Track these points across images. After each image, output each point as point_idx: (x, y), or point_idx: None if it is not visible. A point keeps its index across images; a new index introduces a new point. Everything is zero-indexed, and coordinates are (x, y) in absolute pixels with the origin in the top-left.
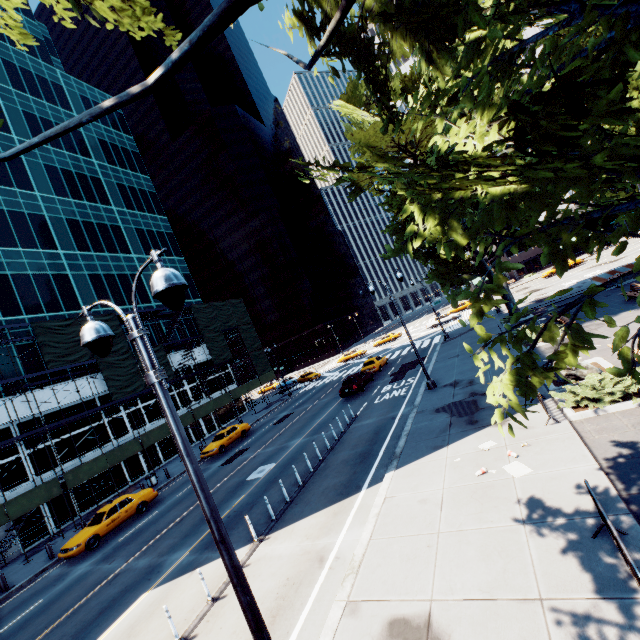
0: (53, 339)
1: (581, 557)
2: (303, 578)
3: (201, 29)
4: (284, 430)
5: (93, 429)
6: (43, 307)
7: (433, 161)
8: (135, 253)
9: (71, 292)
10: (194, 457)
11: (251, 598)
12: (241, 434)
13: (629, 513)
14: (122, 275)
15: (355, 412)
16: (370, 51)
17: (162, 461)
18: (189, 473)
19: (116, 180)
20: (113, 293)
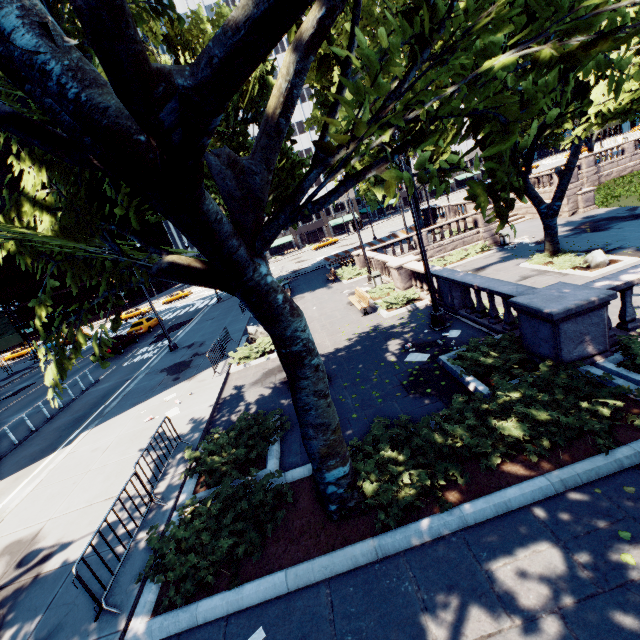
0: None
1: (159, 463)
2: None
3: None
4: (13, 404)
5: None
6: None
7: None
8: None
9: None
10: None
11: None
12: None
13: (203, 430)
14: None
15: (99, 377)
16: None
17: None
18: None
19: None
20: None
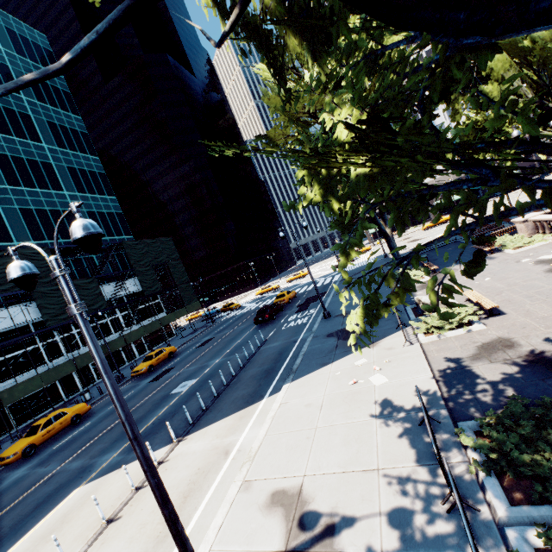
0: None
1: (409, 439)
2: (211, 467)
3: (107, 21)
4: (206, 352)
5: (27, 352)
6: None
7: (320, 137)
8: (67, 190)
9: (2, 225)
10: (111, 374)
11: (159, 480)
12: (168, 355)
13: (445, 408)
14: (54, 211)
15: (265, 337)
16: (269, 40)
17: (96, 380)
18: (107, 387)
19: (46, 118)
20: (45, 227)
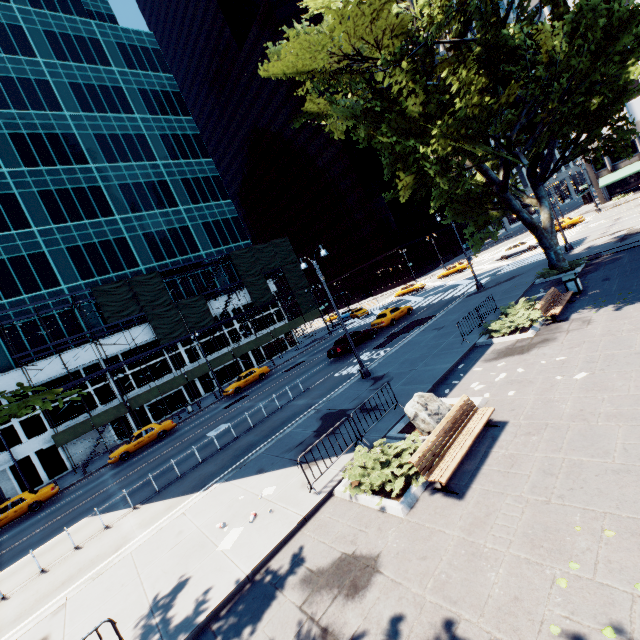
0: (109, 299)
1: None
2: (98, 561)
3: None
4: (276, 383)
5: (147, 367)
6: (110, 269)
7: None
8: (182, 205)
9: (130, 252)
10: None
11: None
12: (259, 377)
13: None
14: (172, 229)
15: (314, 383)
16: None
17: (216, 387)
18: None
19: (159, 131)
20: (165, 248)
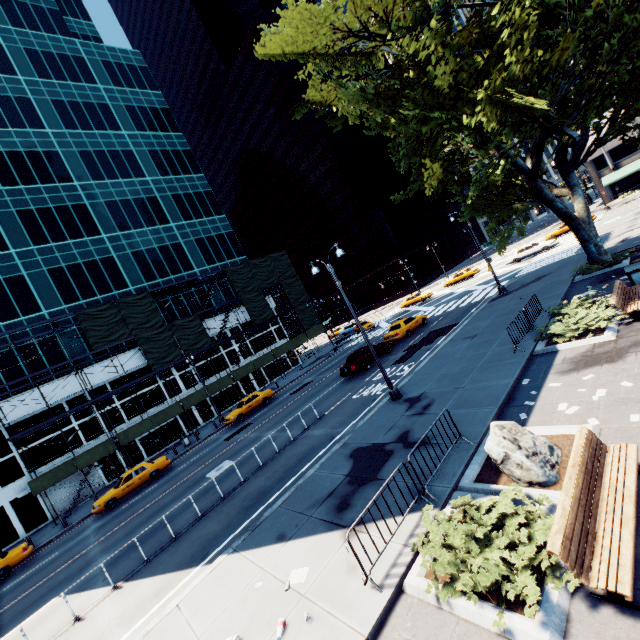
0: (94, 323)
1: None
2: None
3: None
4: (283, 409)
5: (138, 397)
6: (96, 291)
7: None
8: (174, 221)
9: (118, 273)
10: None
11: None
12: (262, 401)
13: None
14: (163, 247)
15: (329, 407)
16: None
17: (215, 414)
18: None
19: (148, 147)
20: (156, 266)
